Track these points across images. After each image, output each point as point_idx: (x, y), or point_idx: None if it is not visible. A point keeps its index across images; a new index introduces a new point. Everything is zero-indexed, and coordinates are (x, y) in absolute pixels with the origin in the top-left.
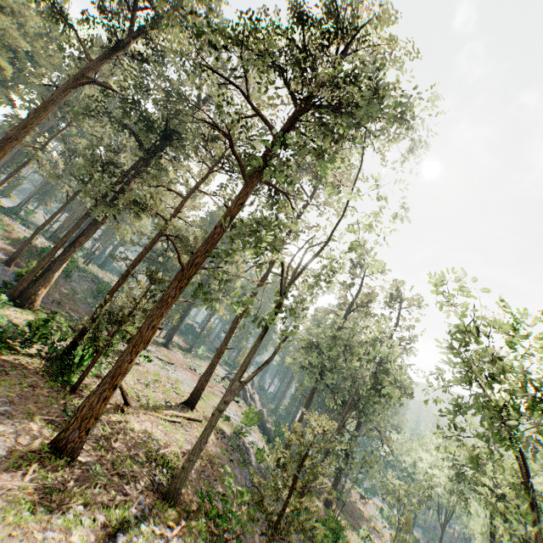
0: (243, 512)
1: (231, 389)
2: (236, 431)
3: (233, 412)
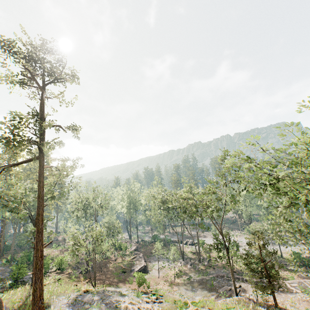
0: None
1: None
2: None
3: None
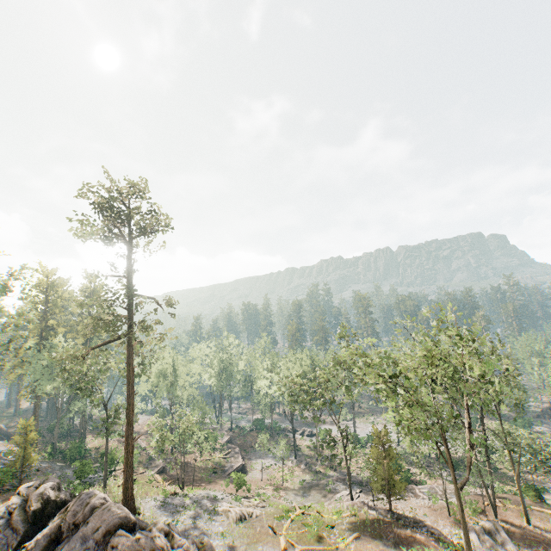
0: (4, 473)
1: None
2: None
3: None
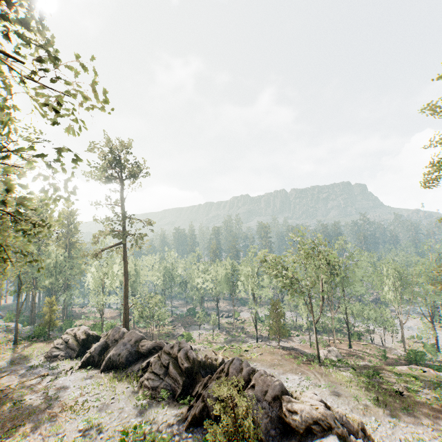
0: (40, 330)
1: (18, 312)
2: (4, 327)
3: None
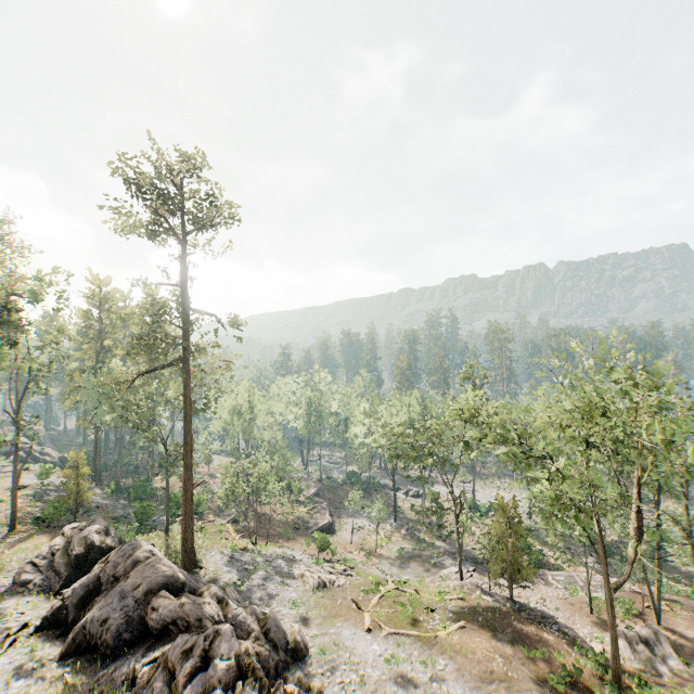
0: (55, 509)
1: (16, 476)
2: (39, 488)
3: (29, 479)
